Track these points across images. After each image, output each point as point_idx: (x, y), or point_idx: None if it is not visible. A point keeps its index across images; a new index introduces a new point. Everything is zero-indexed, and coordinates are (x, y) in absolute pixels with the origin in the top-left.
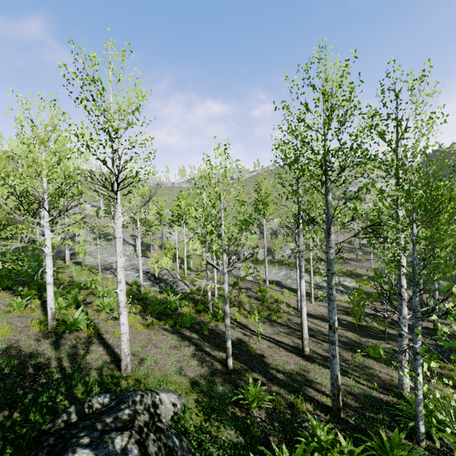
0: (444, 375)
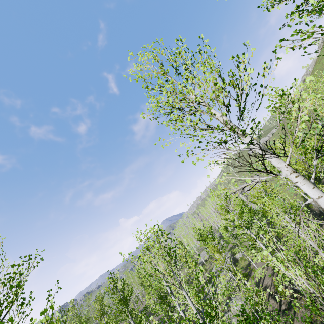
0: None
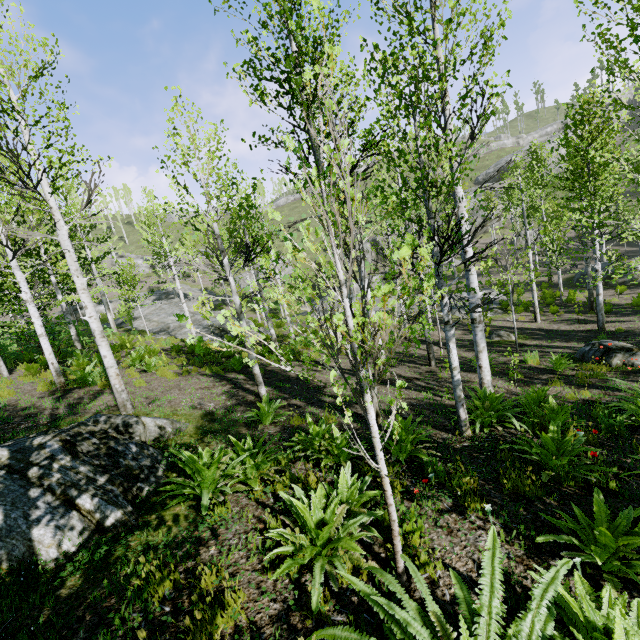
0: (576, 376)
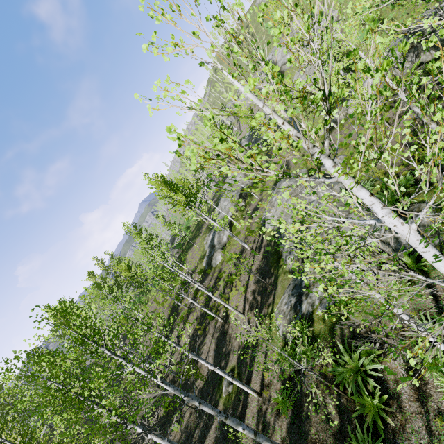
0: None
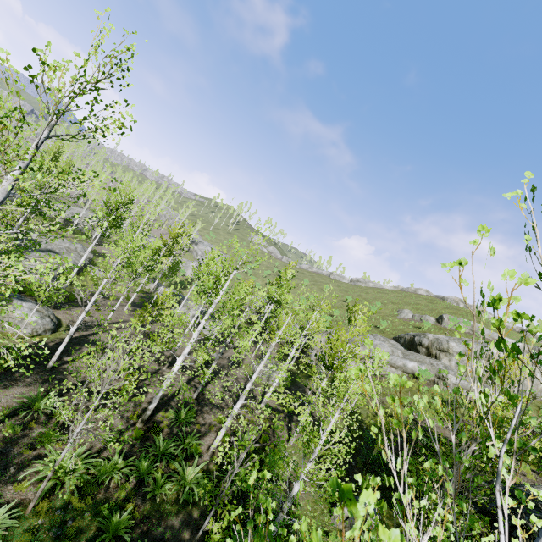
0: None
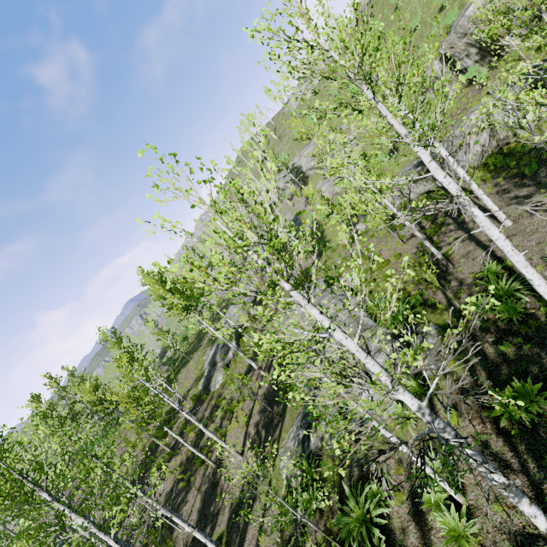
0: None
